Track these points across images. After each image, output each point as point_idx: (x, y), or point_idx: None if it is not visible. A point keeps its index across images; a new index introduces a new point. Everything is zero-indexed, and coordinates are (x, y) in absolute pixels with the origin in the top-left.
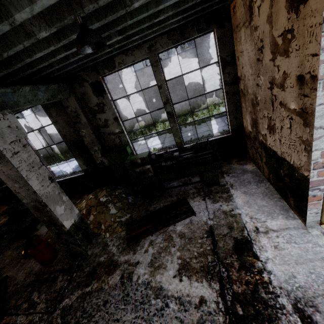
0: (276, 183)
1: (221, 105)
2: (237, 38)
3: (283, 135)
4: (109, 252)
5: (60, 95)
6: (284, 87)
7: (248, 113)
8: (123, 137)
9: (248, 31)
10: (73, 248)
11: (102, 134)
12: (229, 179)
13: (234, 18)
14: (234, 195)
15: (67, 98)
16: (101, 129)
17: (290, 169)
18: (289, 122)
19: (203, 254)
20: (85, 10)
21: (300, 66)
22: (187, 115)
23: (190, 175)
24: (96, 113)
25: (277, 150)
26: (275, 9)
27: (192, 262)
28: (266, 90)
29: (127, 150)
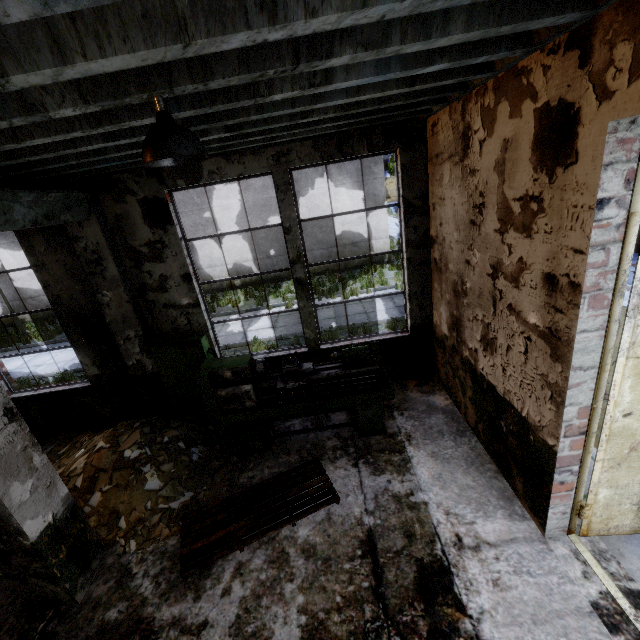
0: (491, 441)
1: (387, 265)
2: (435, 173)
3: (511, 362)
4: (132, 596)
5: (66, 215)
6: (519, 284)
7: (445, 303)
8: (196, 317)
9: (458, 171)
10: (36, 587)
11: (150, 305)
12: (404, 424)
13: (433, 142)
14: (414, 458)
15: (80, 222)
16: (149, 293)
17: (520, 424)
18: (524, 343)
19: (355, 601)
20: (176, 90)
21: (552, 260)
22: (323, 275)
23: (330, 411)
24: (143, 260)
25: (497, 383)
26: (511, 156)
27: (330, 623)
28: (483, 277)
29: (202, 344)
